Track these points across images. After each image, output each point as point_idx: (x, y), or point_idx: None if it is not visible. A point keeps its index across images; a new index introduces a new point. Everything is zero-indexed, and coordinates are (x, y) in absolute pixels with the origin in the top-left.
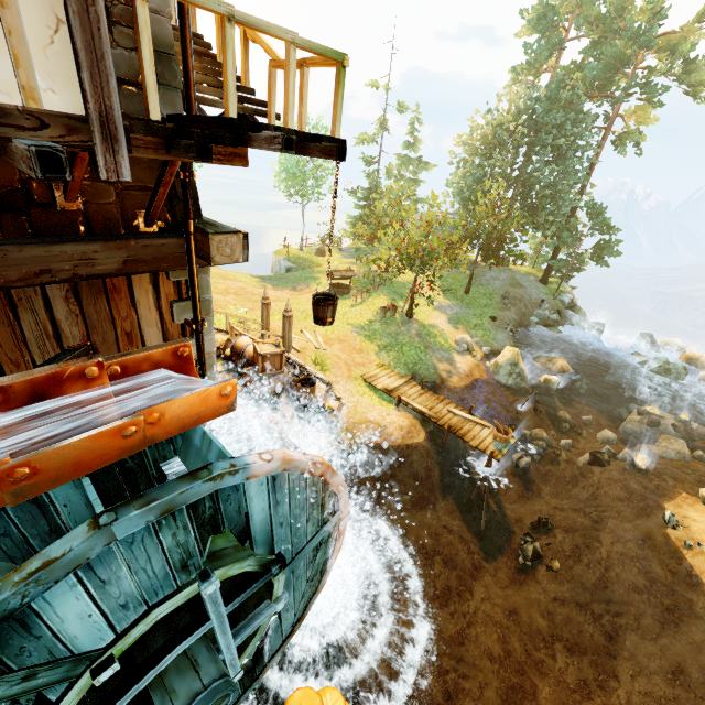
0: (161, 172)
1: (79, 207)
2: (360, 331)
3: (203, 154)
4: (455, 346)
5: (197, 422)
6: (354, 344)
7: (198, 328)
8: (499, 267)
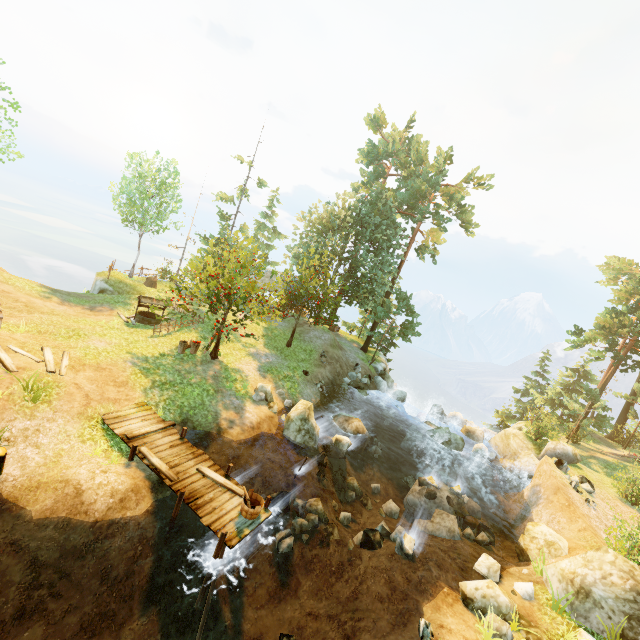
0: None
1: None
2: (140, 362)
3: None
4: (253, 394)
5: None
6: (118, 374)
7: None
8: (324, 328)
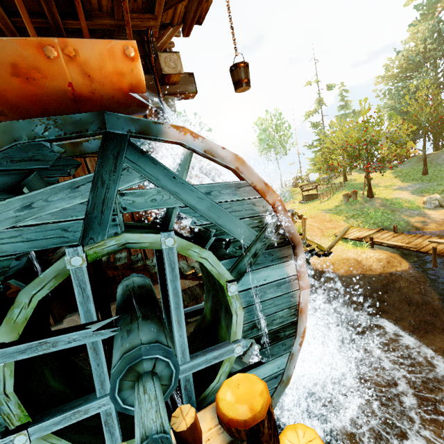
0: (123, 15)
1: None
2: (328, 211)
3: None
4: (424, 206)
5: (111, 75)
6: (323, 218)
7: None
8: None
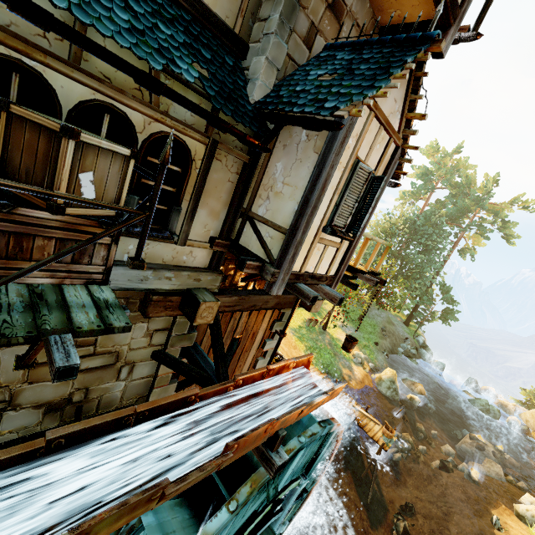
0: None
1: None
2: (294, 332)
3: (356, 288)
4: (352, 358)
5: (330, 399)
6: (291, 341)
7: (283, 337)
8: (381, 307)
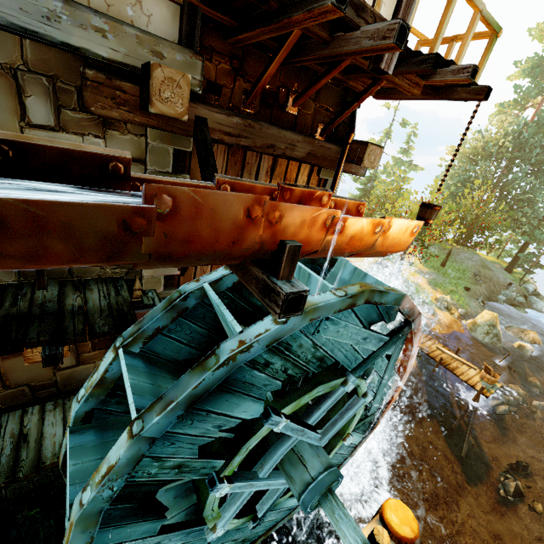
0: (363, 91)
1: (295, 112)
2: None
3: (434, 65)
4: (435, 302)
5: (393, 246)
6: None
7: None
8: (472, 250)
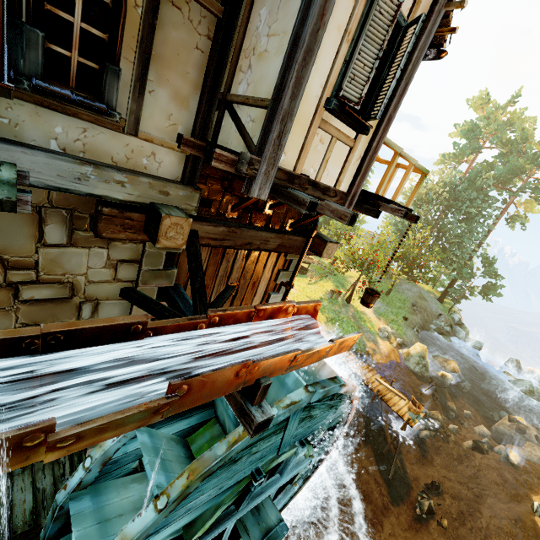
0: None
1: (271, 213)
2: None
3: (377, 215)
4: (378, 332)
5: (339, 352)
6: None
7: (289, 289)
8: (412, 282)
